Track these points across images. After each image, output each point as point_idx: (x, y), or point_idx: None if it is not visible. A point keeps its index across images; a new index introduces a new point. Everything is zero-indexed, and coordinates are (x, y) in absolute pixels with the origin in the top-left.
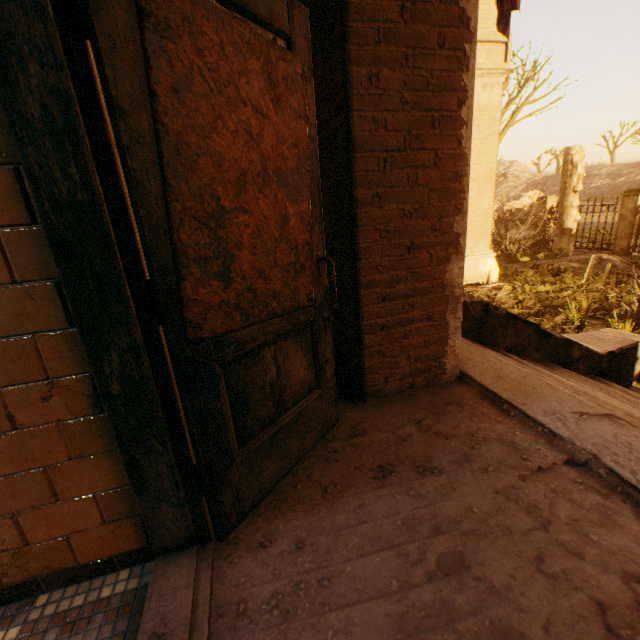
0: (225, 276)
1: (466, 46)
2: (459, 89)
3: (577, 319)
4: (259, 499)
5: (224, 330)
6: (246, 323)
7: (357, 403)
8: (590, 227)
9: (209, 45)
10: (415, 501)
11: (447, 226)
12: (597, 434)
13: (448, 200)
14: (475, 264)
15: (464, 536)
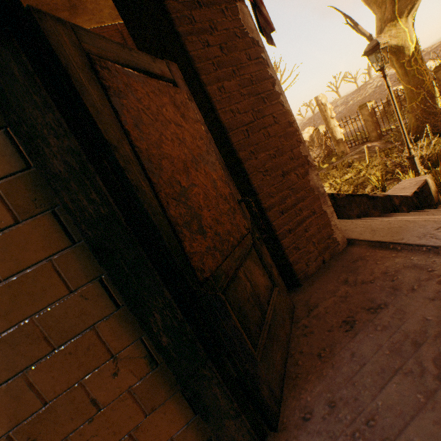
0: (201, 230)
1: (262, 55)
2: (269, 77)
3: (379, 184)
4: (281, 385)
5: (215, 267)
6: (223, 257)
7: (296, 289)
8: (351, 133)
9: (141, 96)
10: (385, 332)
11: (297, 154)
12: None
13: (291, 139)
14: None
15: (437, 339)
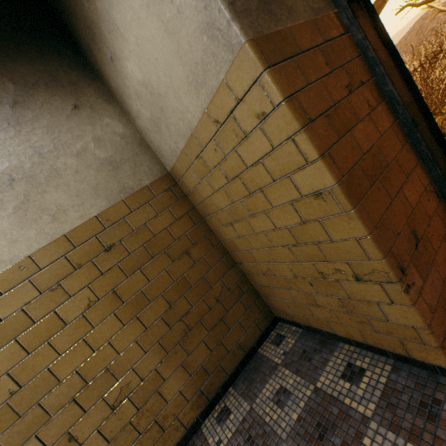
0: None
1: None
2: None
3: None
4: None
5: None
6: None
7: None
8: None
9: None
10: None
11: None
12: None
13: None
14: None
15: None
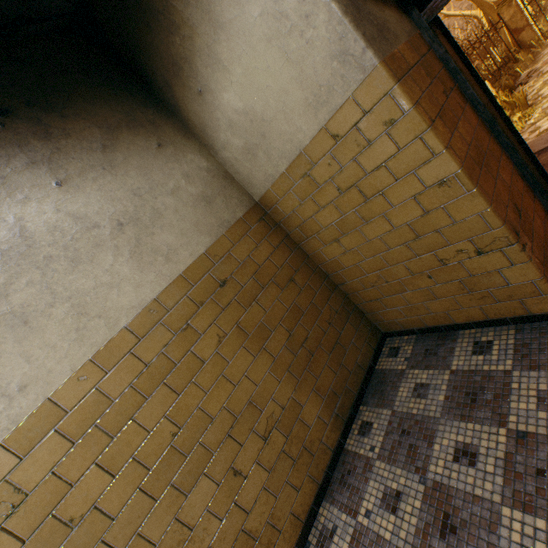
0: None
1: None
2: None
3: None
4: None
5: None
6: None
7: None
8: None
9: None
10: None
11: None
12: None
13: None
14: None
15: None
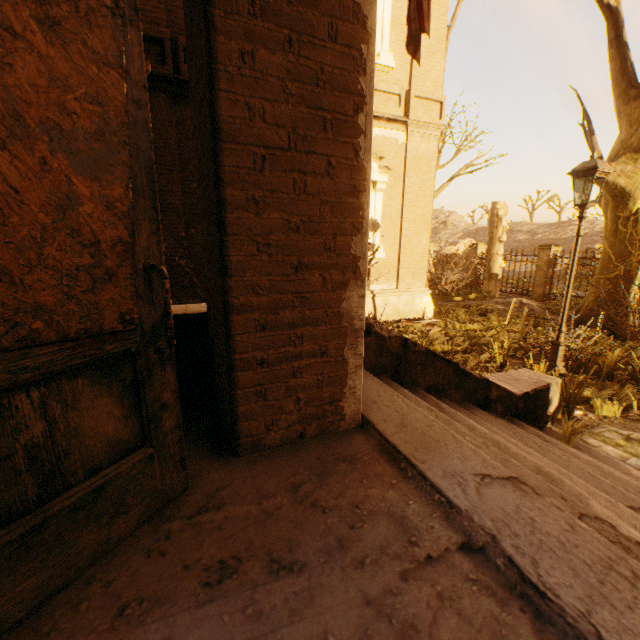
0: None
1: (363, 46)
2: (356, 92)
3: (500, 358)
4: None
5: None
6: None
7: (228, 458)
8: (513, 274)
9: None
10: (250, 626)
11: (344, 246)
12: (498, 505)
13: (345, 216)
14: (412, 300)
15: None
